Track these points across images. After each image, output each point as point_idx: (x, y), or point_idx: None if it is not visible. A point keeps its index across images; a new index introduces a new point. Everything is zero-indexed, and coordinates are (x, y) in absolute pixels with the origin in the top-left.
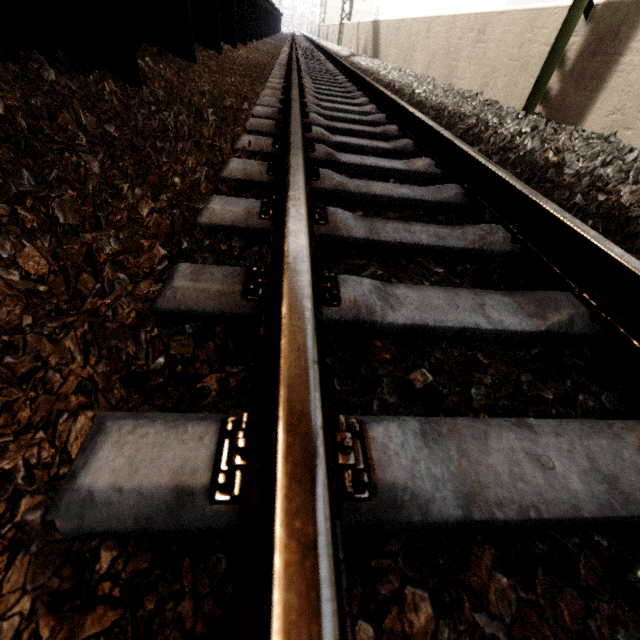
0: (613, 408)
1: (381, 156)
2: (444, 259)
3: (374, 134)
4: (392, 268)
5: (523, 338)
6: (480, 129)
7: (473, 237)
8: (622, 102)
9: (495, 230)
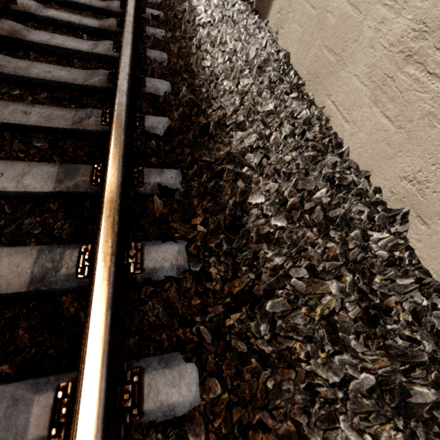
0: (65, 237)
1: (91, 33)
2: (53, 135)
3: (99, 9)
4: (3, 142)
5: (47, 195)
6: (186, 14)
7: (77, 119)
8: (282, 3)
9: (92, 115)
